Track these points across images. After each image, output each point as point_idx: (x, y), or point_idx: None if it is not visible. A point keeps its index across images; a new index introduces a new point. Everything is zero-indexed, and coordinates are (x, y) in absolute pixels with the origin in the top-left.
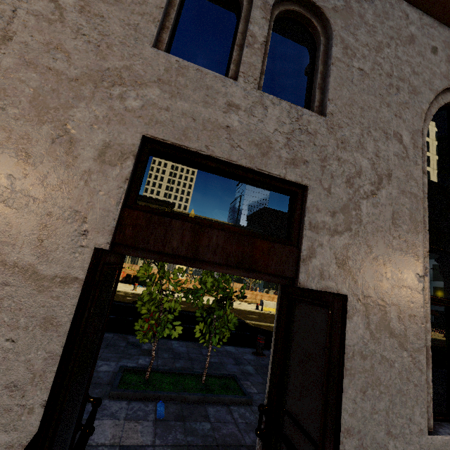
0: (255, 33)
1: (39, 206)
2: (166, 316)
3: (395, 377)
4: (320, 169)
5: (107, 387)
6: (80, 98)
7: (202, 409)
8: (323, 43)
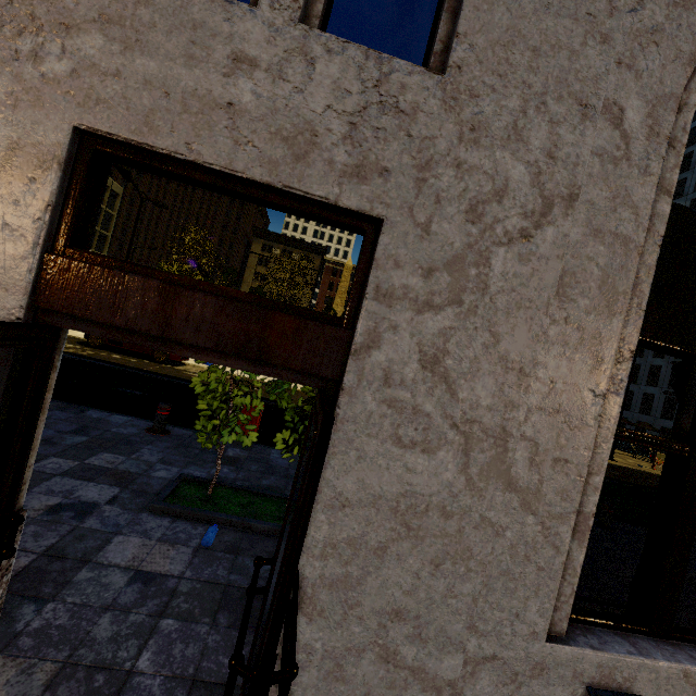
0: None
1: None
2: (237, 416)
3: (502, 552)
4: (413, 185)
5: (153, 498)
6: None
7: (270, 543)
8: None
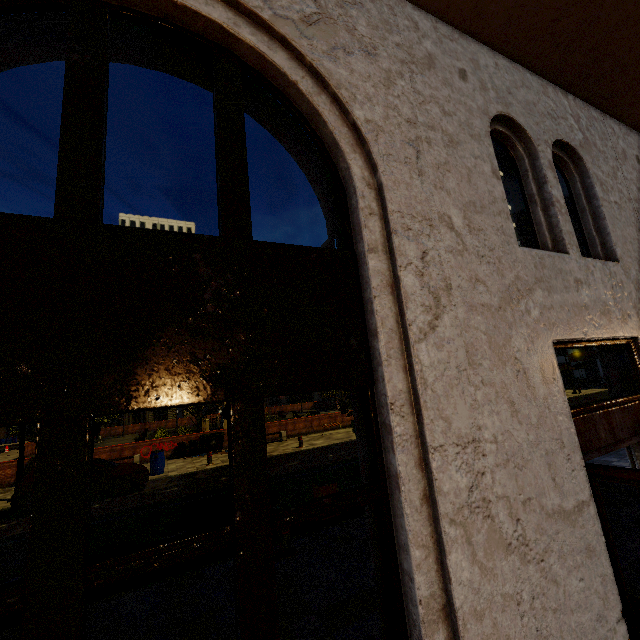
0: (557, 197)
1: (538, 448)
2: None
3: None
4: (636, 316)
5: None
6: (509, 325)
7: None
8: (579, 181)
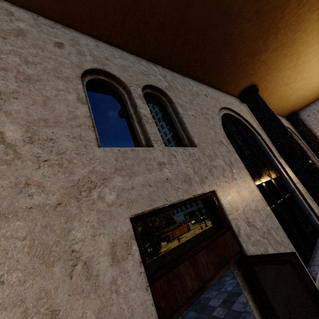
0: (145, 113)
1: None
2: None
3: None
4: (212, 177)
5: None
6: (71, 218)
7: None
8: (170, 106)
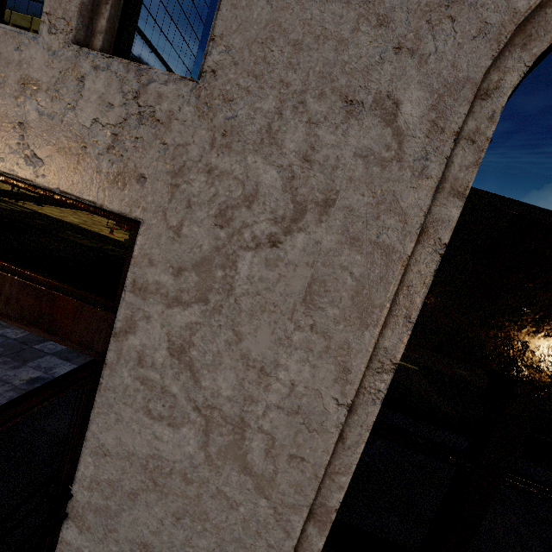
0: None
1: None
2: None
3: (235, 523)
4: (167, 190)
5: None
6: None
7: None
8: None
